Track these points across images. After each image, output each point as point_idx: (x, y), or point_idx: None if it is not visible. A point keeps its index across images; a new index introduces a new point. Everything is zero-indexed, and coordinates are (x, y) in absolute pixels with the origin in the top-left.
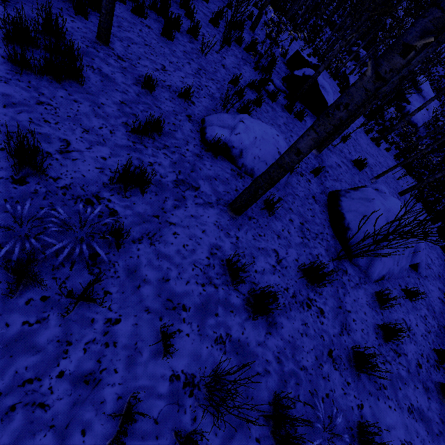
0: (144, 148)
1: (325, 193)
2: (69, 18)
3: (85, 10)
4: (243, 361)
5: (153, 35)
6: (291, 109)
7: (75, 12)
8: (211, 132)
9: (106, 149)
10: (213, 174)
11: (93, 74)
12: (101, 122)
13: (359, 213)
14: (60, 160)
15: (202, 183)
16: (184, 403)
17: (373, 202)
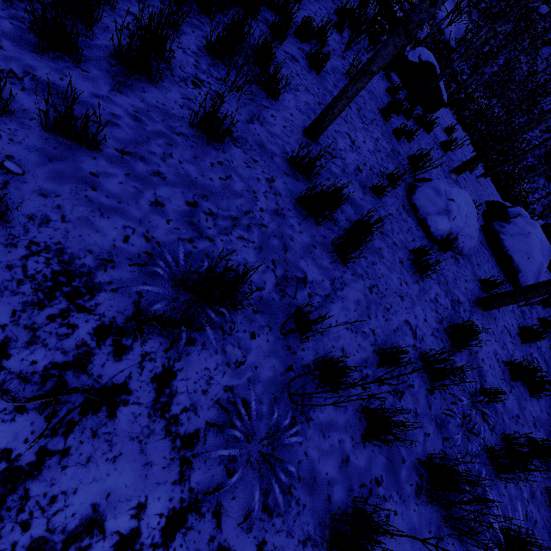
0: (423, 283)
1: (480, 230)
2: (267, 112)
3: (276, 89)
4: (544, 429)
5: (307, 76)
6: (422, 122)
7: (267, 97)
8: (434, 225)
9: (418, 308)
10: (452, 274)
11: (345, 206)
12: (396, 276)
13: (524, 253)
14: (420, 347)
15: (457, 293)
16: (550, 474)
17: (531, 237)
